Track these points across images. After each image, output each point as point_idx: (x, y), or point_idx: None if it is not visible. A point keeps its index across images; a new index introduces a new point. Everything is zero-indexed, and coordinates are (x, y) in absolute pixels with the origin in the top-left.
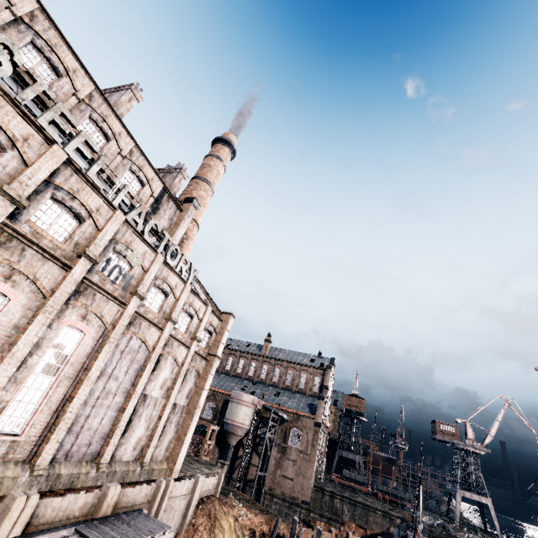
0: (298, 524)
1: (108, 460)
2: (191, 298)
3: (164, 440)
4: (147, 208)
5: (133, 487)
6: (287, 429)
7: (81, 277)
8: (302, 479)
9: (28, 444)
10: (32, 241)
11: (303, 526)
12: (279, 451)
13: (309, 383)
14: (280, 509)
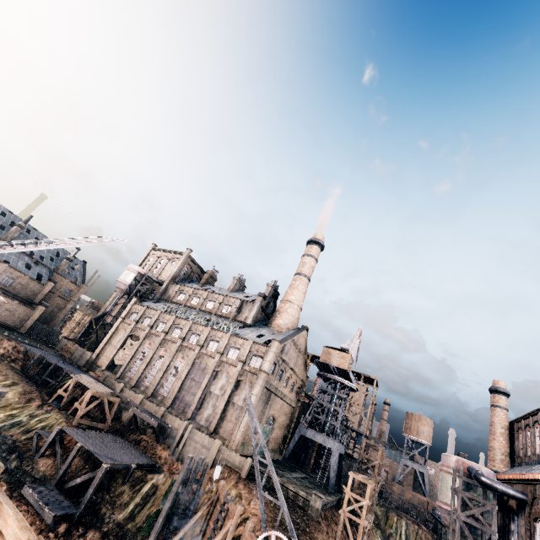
0: (222, 481)
1: (190, 417)
2: (234, 339)
3: (227, 425)
4: (234, 313)
5: (173, 416)
6: (530, 523)
7: (179, 345)
8: None
9: (167, 399)
10: (169, 340)
11: None
12: None
13: None
14: None
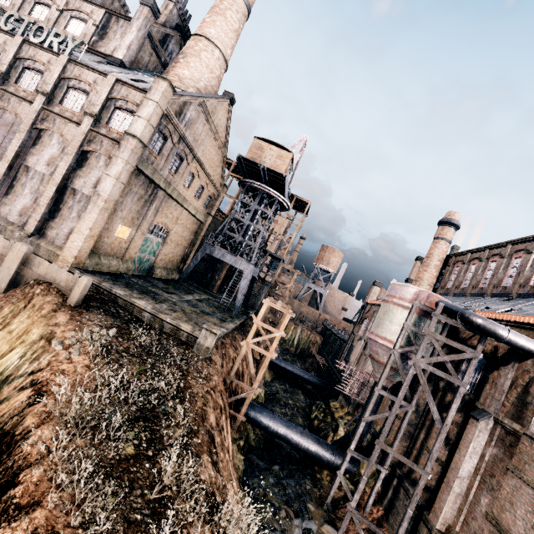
0: None
1: None
2: (77, 71)
3: (63, 226)
4: (91, 37)
5: None
6: (531, 379)
7: None
8: None
9: None
10: None
11: None
12: (495, 441)
13: None
14: None
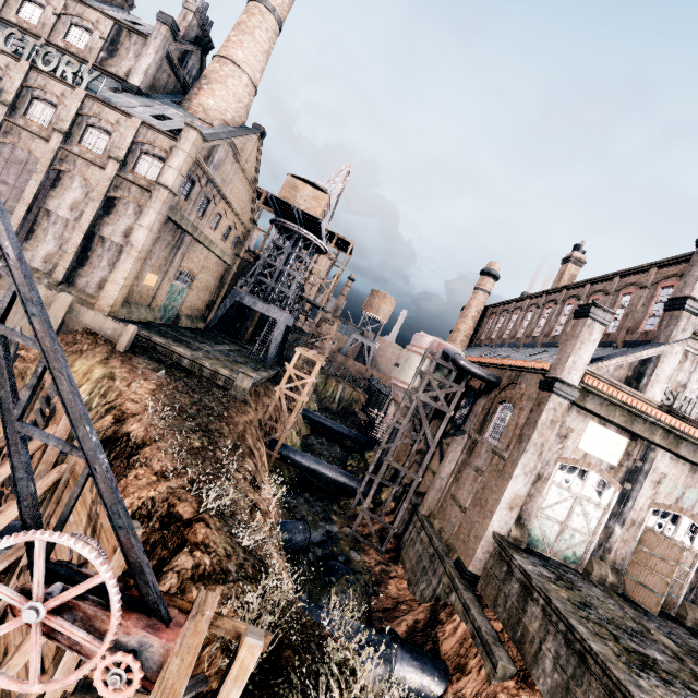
0: None
1: None
2: (96, 108)
3: (93, 274)
4: (98, 53)
5: None
6: (492, 404)
7: None
8: (475, 513)
9: None
10: None
11: (425, 607)
12: (466, 450)
13: (632, 313)
14: (420, 556)
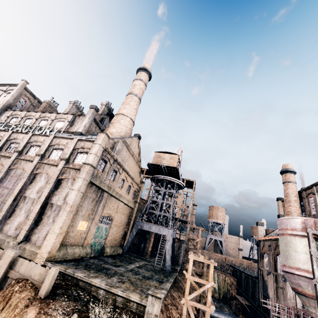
0: None
1: None
2: (58, 141)
3: (43, 230)
4: (66, 127)
5: None
6: None
7: None
8: None
9: None
10: None
11: None
12: None
13: None
14: None
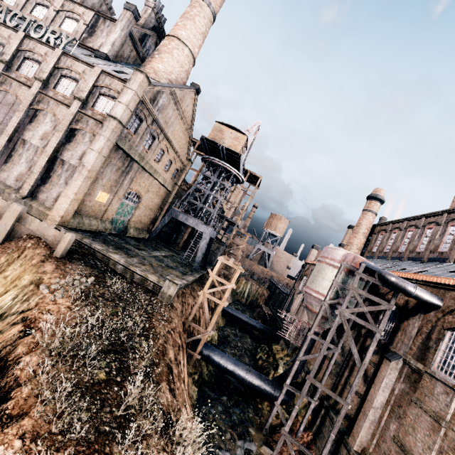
0: None
1: None
2: (69, 63)
3: (52, 190)
4: (81, 34)
5: None
6: (433, 328)
7: None
8: None
9: None
10: None
11: None
12: (403, 378)
13: None
14: None
